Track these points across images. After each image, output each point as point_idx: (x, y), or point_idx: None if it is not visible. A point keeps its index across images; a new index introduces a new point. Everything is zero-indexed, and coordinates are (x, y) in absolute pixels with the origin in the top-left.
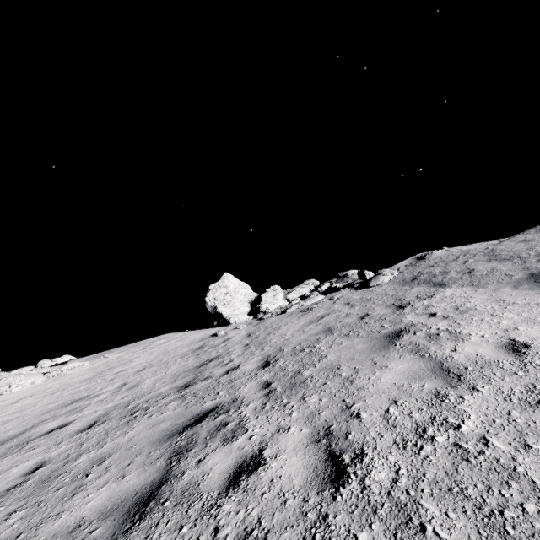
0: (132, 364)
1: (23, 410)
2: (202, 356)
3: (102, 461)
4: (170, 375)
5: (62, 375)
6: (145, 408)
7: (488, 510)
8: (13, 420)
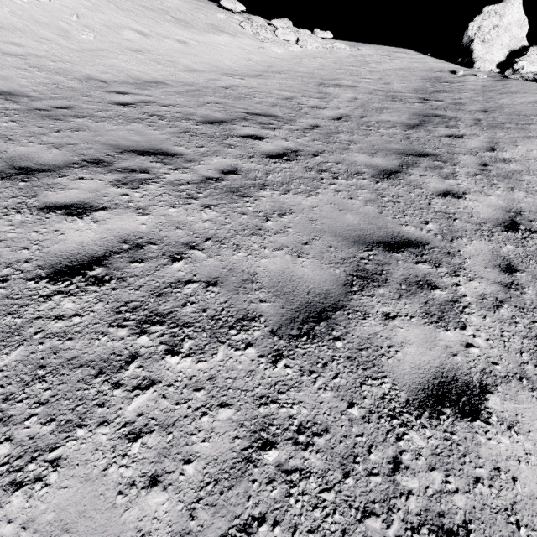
0: (382, 67)
1: (323, 66)
2: (438, 86)
3: (387, 109)
4: (412, 88)
5: (333, 51)
6: (400, 99)
7: (530, 170)
8: (321, 70)
